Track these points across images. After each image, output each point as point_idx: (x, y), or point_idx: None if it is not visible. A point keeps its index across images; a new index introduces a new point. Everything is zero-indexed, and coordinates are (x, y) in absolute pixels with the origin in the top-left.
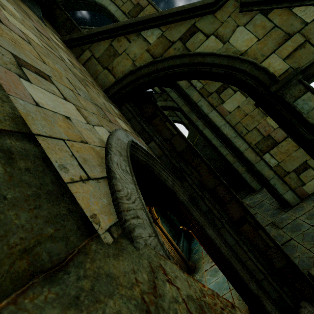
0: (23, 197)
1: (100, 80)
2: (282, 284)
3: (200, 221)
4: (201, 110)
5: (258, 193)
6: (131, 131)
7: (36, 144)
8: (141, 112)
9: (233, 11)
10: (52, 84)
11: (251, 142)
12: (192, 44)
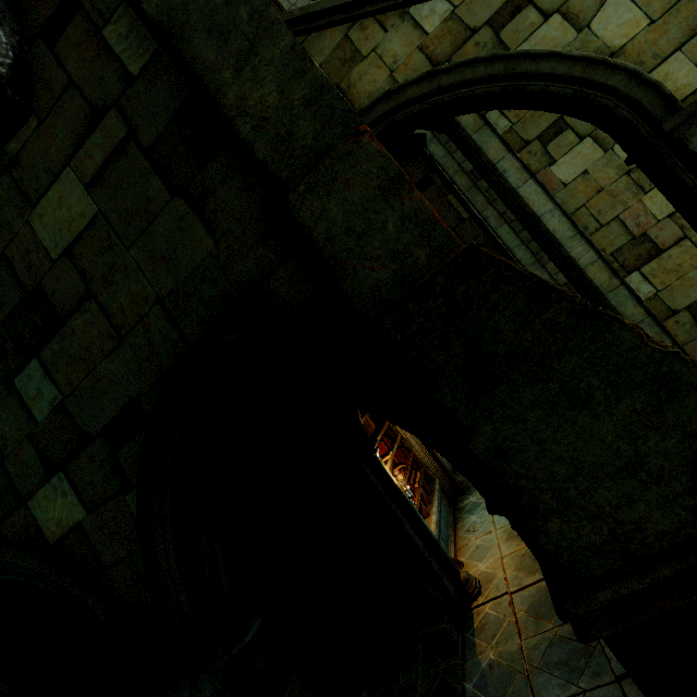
0: None
1: None
2: None
3: None
4: (504, 180)
5: None
6: None
7: None
8: None
9: None
10: None
11: (605, 249)
12: (512, 34)
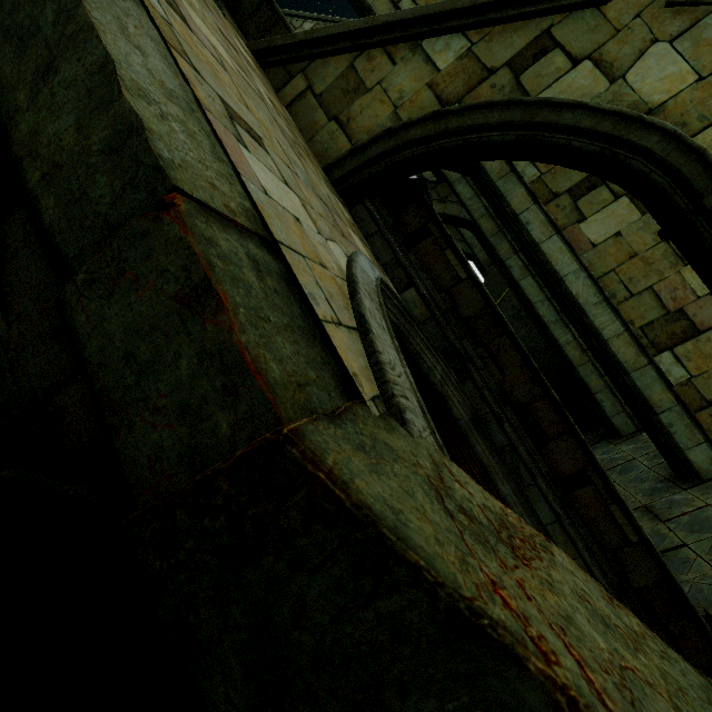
0: (282, 325)
1: (320, 144)
2: (641, 620)
3: (487, 463)
4: (526, 233)
5: (626, 442)
6: (373, 261)
7: (274, 258)
8: (395, 222)
9: (650, 3)
10: (267, 153)
11: (634, 321)
12: (534, 79)
